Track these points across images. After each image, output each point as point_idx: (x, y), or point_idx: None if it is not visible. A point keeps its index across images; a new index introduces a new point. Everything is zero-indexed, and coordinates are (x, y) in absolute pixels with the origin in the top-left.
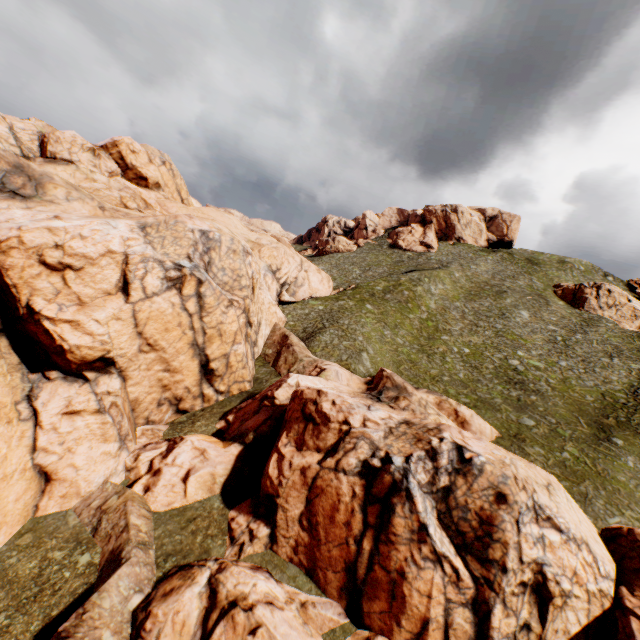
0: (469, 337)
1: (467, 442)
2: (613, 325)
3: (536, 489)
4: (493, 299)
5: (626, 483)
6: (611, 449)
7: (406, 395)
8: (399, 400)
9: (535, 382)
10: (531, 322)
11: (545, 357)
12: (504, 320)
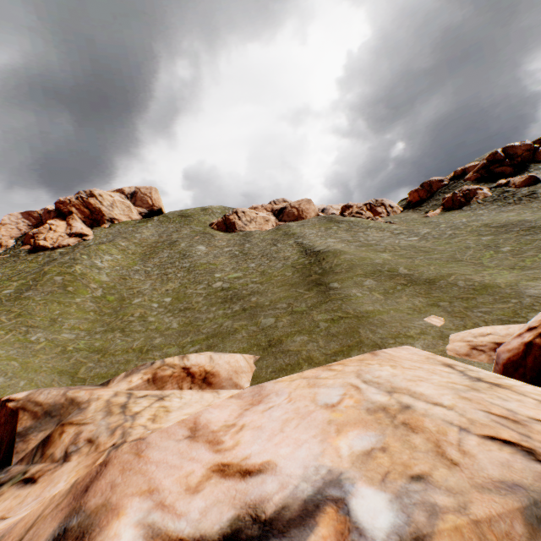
0: (164, 286)
1: (243, 457)
2: (260, 231)
3: (535, 414)
4: (170, 249)
5: (377, 311)
6: (339, 295)
7: (70, 416)
8: (52, 442)
9: (246, 287)
10: (210, 251)
11: (238, 267)
12: (188, 258)
